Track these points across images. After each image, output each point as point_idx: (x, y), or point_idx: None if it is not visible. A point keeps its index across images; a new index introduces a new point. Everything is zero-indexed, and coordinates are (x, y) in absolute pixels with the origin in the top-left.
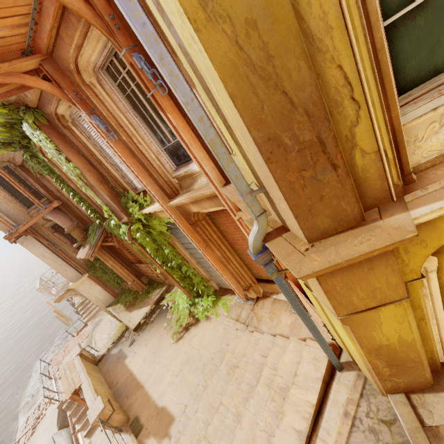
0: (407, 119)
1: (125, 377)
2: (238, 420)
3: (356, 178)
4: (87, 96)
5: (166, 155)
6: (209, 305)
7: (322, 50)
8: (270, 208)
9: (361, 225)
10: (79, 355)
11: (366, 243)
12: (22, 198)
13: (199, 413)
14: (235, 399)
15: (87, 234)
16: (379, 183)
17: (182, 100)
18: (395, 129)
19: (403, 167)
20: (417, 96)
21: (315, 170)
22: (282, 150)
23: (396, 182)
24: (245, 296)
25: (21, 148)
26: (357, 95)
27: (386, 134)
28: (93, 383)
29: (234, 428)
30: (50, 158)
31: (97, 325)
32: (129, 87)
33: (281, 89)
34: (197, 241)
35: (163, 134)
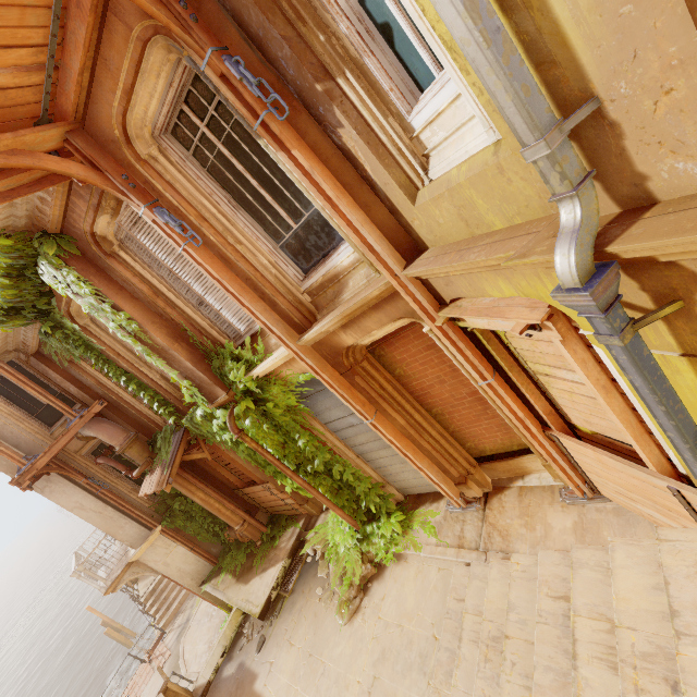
0: None
1: None
2: None
3: None
4: (144, 181)
5: (285, 256)
6: (395, 532)
7: None
8: None
9: None
10: (162, 693)
11: None
12: (40, 411)
13: None
14: None
15: (154, 450)
16: None
17: None
18: None
19: None
20: None
21: None
22: None
23: None
24: (461, 497)
25: (37, 317)
26: None
27: None
28: None
29: None
30: (85, 325)
31: (184, 629)
32: (212, 150)
33: None
34: (359, 402)
35: (276, 220)
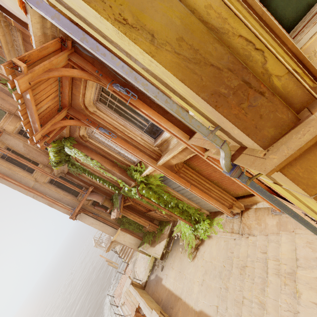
0: (302, 44)
1: (165, 294)
2: (263, 308)
3: (280, 95)
4: (93, 119)
5: (146, 134)
6: (206, 227)
7: (225, 32)
8: (227, 138)
9: (298, 124)
10: (131, 284)
11: (307, 133)
12: (72, 191)
13: (229, 309)
14: (254, 291)
15: (112, 202)
16: (300, 91)
17: (153, 96)
18: (295, 53)
19: (313, 74)
20: (302, 27)
21: (249, 101)
22: (222, 98)
23: (312, 85)
24: (231, 213)
25: (66, 162)
26: (258, 46)
27: (289, 59)
28: (146, 302)
29: (261, 314)
30: (82, 162)
31: (135, 263)
32: (114, 104)
33: (209, 64)
34: (183, 183)
35: (140, 123)
